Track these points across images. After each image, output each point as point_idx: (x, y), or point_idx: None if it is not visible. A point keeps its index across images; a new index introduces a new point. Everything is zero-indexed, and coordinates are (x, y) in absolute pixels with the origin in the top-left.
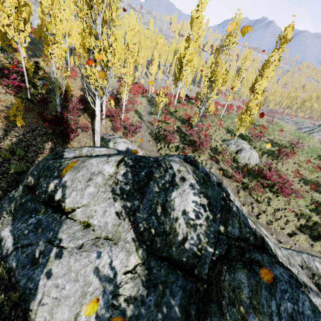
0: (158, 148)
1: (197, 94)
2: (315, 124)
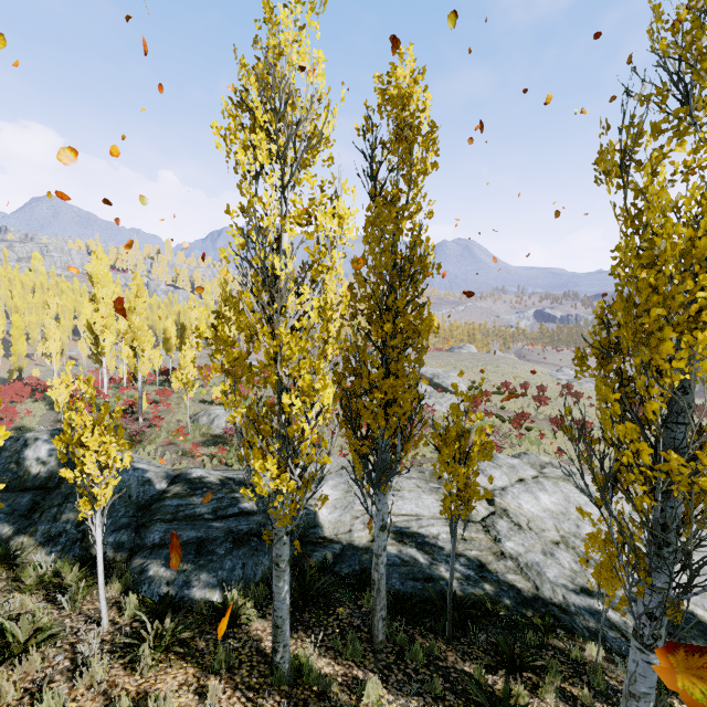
0: None
1: None
2: None
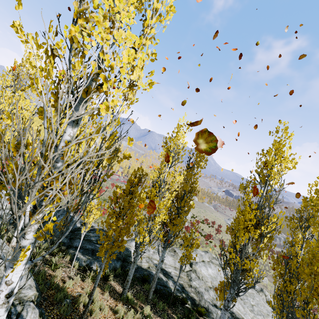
0: None
1: None
2: None
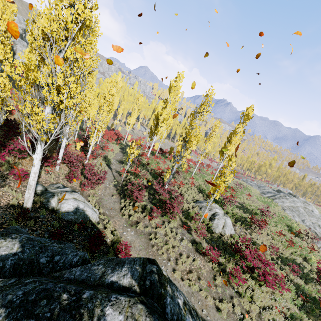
0: (122, 205)
1: (171, 149)
2: (272, 188)
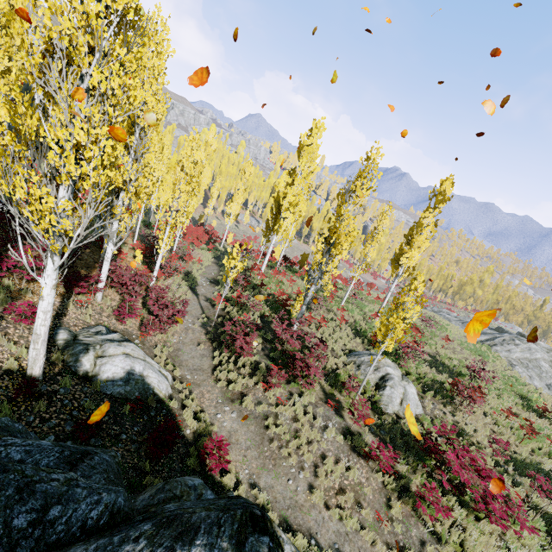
0: (215, 362)
1: (303, 257)
2: None
